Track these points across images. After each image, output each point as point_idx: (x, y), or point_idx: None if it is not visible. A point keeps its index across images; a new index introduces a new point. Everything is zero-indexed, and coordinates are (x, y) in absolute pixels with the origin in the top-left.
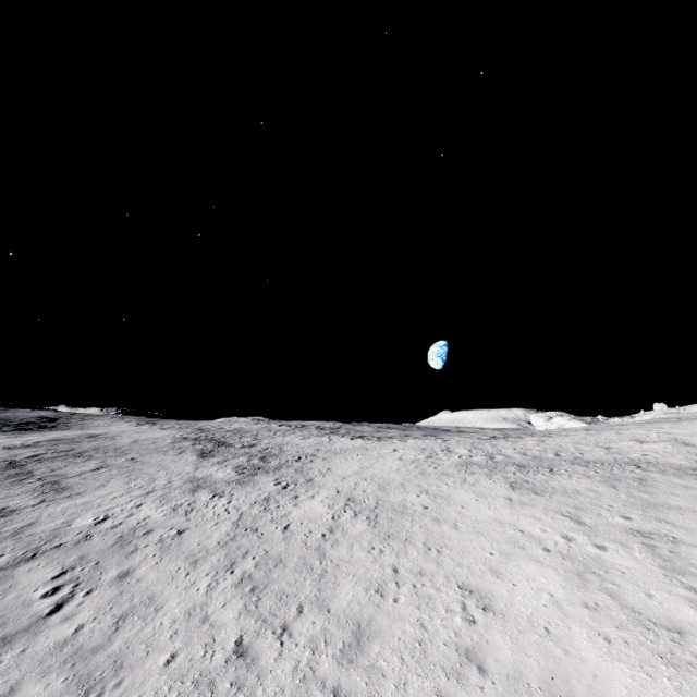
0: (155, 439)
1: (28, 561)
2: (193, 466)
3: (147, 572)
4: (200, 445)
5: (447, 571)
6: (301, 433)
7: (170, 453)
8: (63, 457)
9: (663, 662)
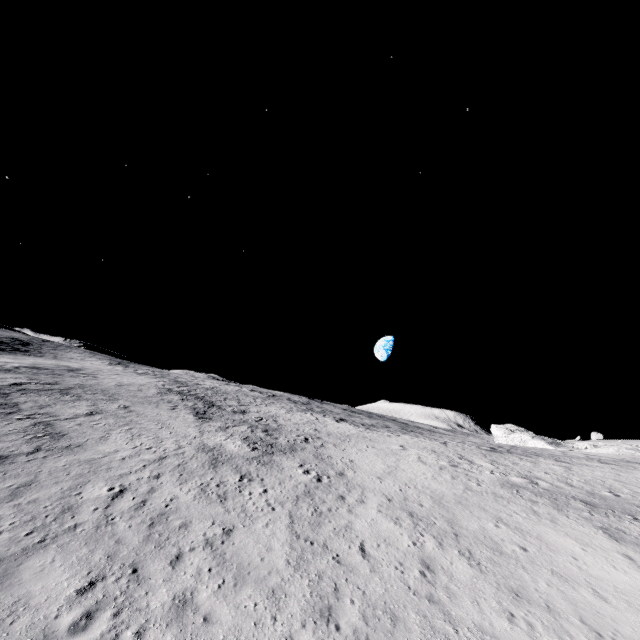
0: (139, 385)
1: (37, 550)
2: (196, 429)
3: (213, 603)
4: (190, 402)
5: None
6: (280, 405)
7: (163, 406)
8: (49, 392)
9: None
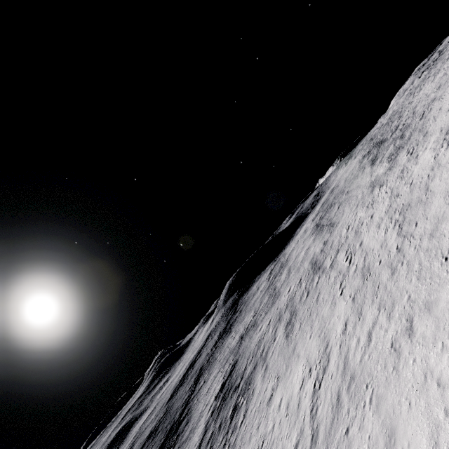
0: (351, 171)
1: (337, 254)
2: (369, 176)
3: (366, 239)
4: (370, 156)
5: None
6: (433, 72)
7: (359, 175)
8: (327, 211)
9: None
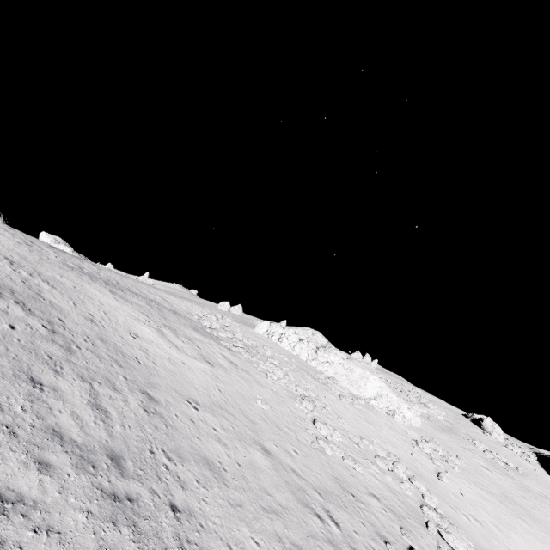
0: None
1: None
2: None
3: None
4: None
5: (115, 321)
6: None
7: None
8: None
9: (181, 353)
